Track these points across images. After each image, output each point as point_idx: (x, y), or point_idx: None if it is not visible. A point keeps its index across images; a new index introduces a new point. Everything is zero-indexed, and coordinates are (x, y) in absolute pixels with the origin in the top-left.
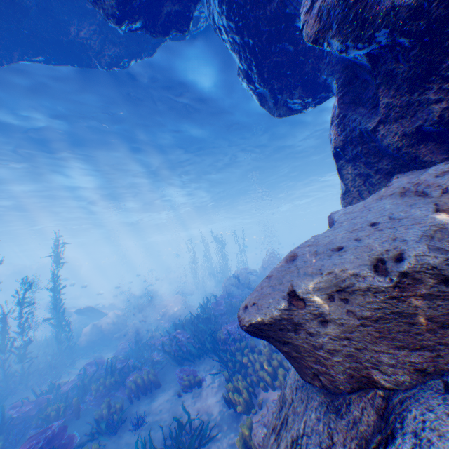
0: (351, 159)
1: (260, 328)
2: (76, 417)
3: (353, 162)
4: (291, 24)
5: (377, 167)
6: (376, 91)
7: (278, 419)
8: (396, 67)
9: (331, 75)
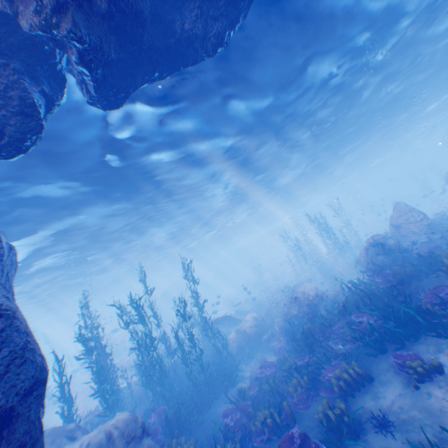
0: None
1: None
2: (291, 421)
3: None
4: None
5: None
6: None
7: None
8: None
9: None
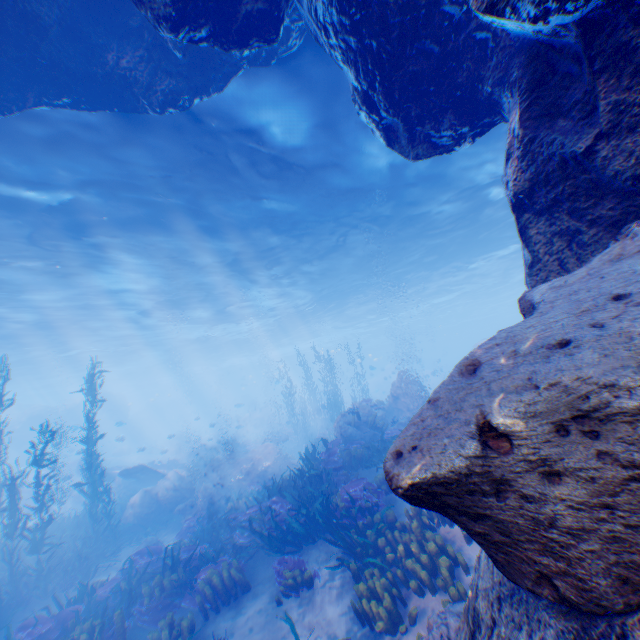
0: (544, 209)
1: (430, 491)
2: None
3: (549, 213)
4: (436, 9)
5: (593, 215)
6: (593, 86)
7: None
8: (633, 36)
9: (500, 85)
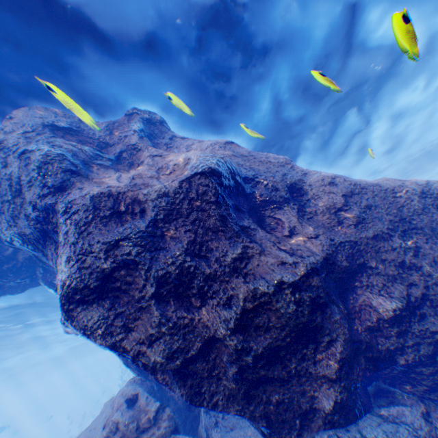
0: None
1: None
2: None
3: None
4: None
5: None
6: None
7: None
8: None
9: None
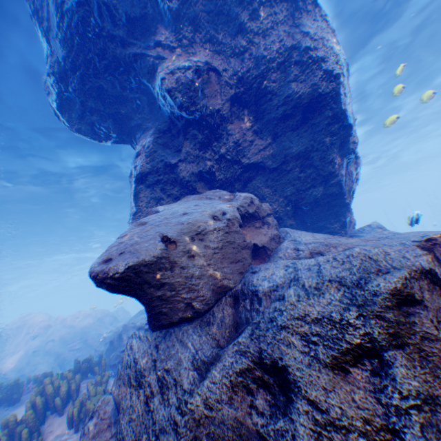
0: (152, 184)
1: (140, 271)
2: None
3: (153, 187)
4: (128, 74)
5: (170, 192)
6: (183, 143)
7: (149, 389)
8: (198, 134)
9: (139, 127)
